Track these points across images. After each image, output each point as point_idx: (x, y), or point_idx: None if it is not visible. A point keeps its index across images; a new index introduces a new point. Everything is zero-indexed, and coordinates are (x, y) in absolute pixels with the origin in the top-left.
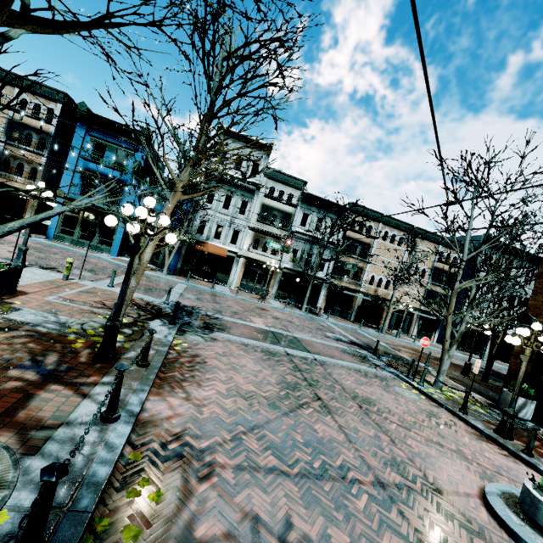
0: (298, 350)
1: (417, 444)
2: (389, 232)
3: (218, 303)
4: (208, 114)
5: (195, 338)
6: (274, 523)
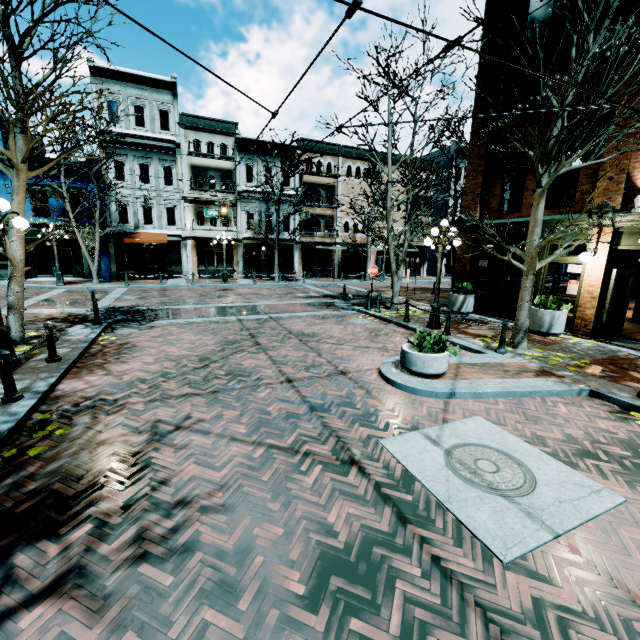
0: (253, 315)
1: (343, 352)
2: (352, 165)
3: (167, 296)
4: (10, 56)
5: (127, 331)
6: (174, 420)
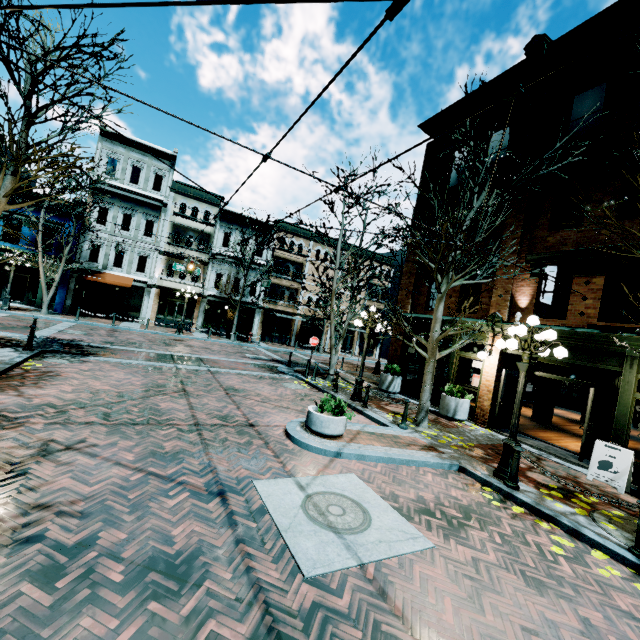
0: (193, 366)
1: (263, 408)
2: (322, 249)
3: (114, 336)
4: (24, 119)
5: (57, 361)
6: (68, 441)
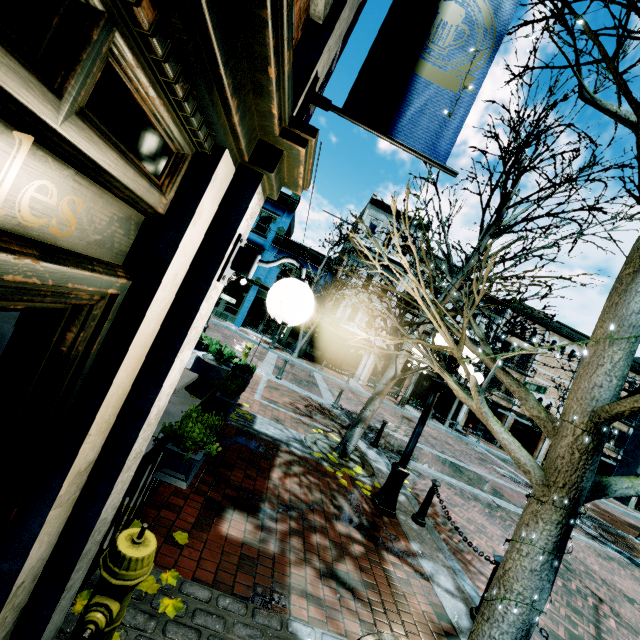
0: (501, 500)
1: None
2: (558, 341)
3: None
4: (493, 227)
5: None
6: None
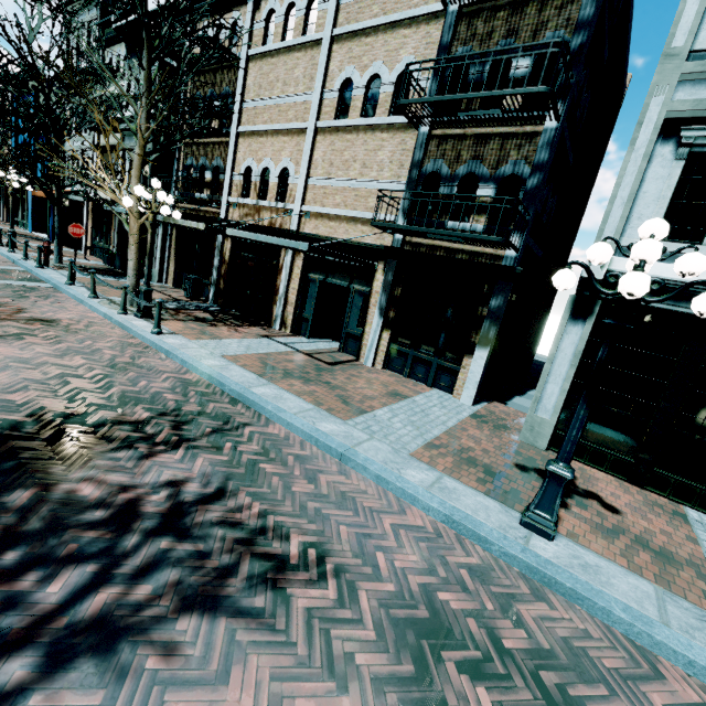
0: None
1: None
2: (278, 5)
3: None
4: None
5: None
6: None
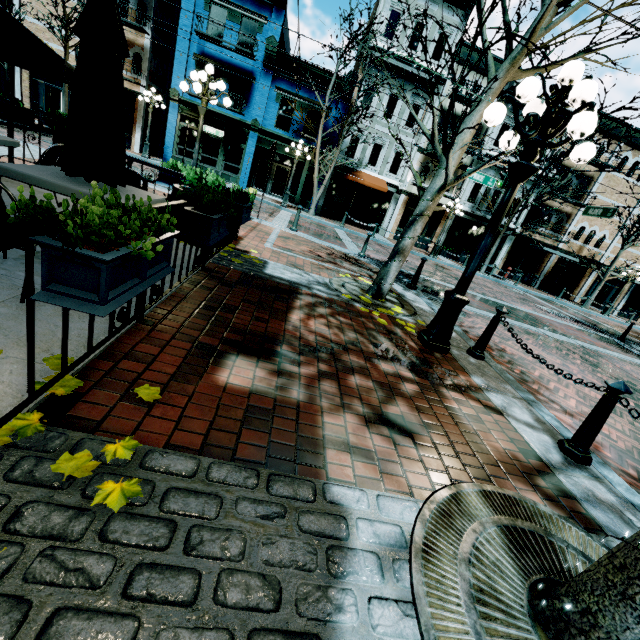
0: (552, 332)
1: None
2: (631, 157)
3: None
4: None
5: None
6: None
